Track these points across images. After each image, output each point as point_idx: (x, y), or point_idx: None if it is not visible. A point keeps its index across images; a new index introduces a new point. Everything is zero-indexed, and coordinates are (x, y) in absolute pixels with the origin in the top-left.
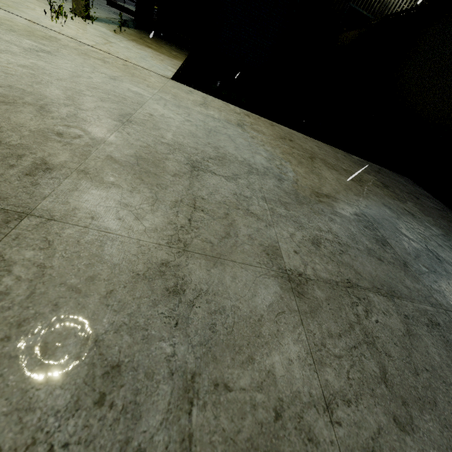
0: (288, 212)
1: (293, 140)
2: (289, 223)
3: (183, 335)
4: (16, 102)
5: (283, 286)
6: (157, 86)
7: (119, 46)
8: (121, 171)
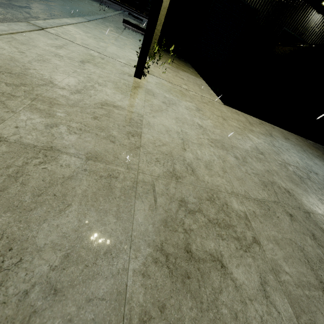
0: None
1: (288, 138)
2: None
3: None
4: (244, 156)
5: None
6: (231, 116)
7: (187, 81)
8: (294, 186)
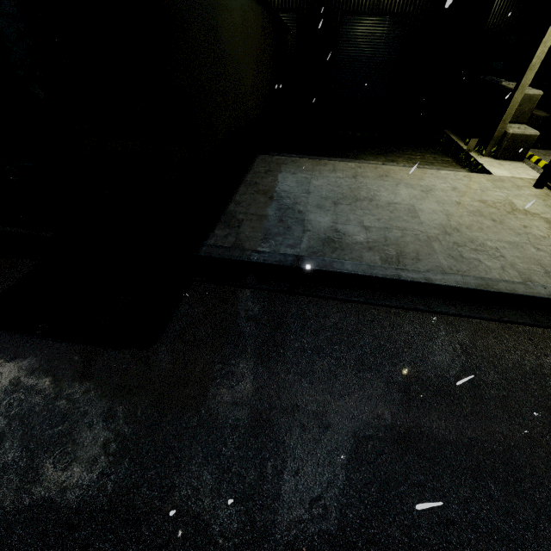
0: None
1: None
2: None
3: None
4: None
5: None
6: None
7: None
8: None
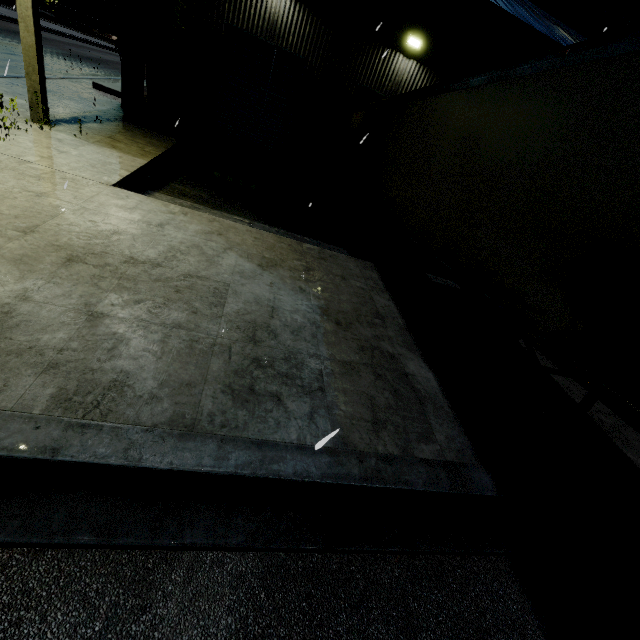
0: (135, 286)
1: (224, 234)
2: (127, 291)
3: (1, 325)
4: None
5: (82, 317)
6: (87, 196)
7: (69, 155)
8: (6, 263)
